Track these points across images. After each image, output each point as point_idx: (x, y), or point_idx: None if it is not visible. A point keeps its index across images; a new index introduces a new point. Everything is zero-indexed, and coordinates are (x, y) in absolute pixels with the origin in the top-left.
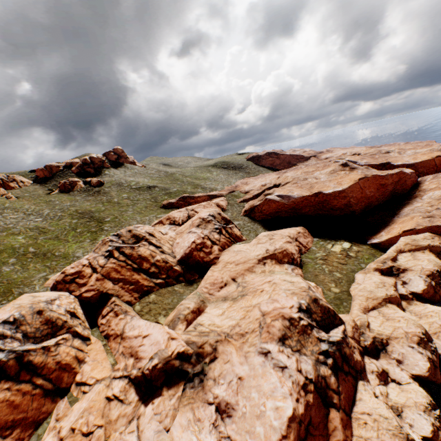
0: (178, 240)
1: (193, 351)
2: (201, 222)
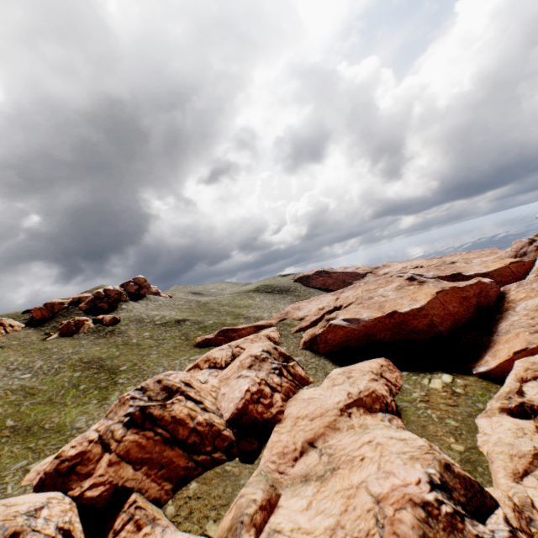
0: (223, 389)
1: None
2: (253, 361)
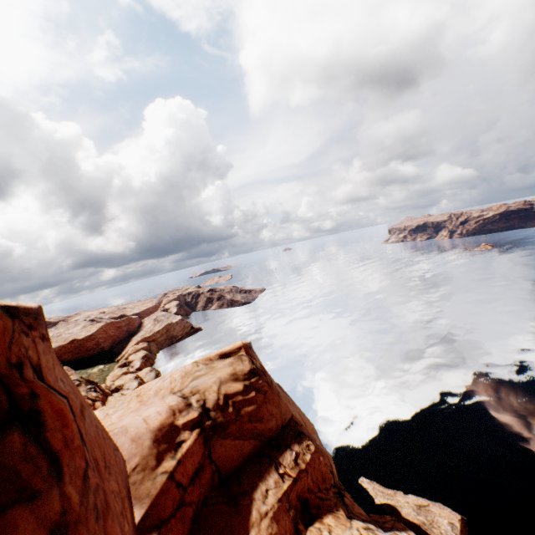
0: None
1: None
2: None
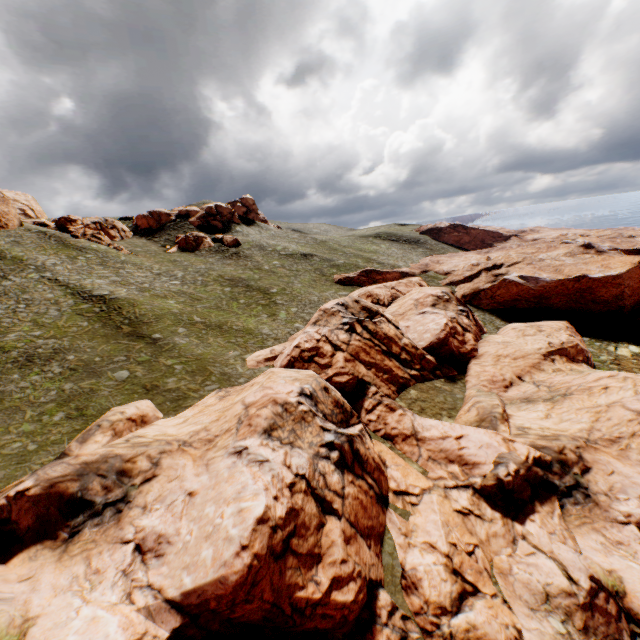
0: (403, 323)
1: (550, 458)
2: (436, 300)
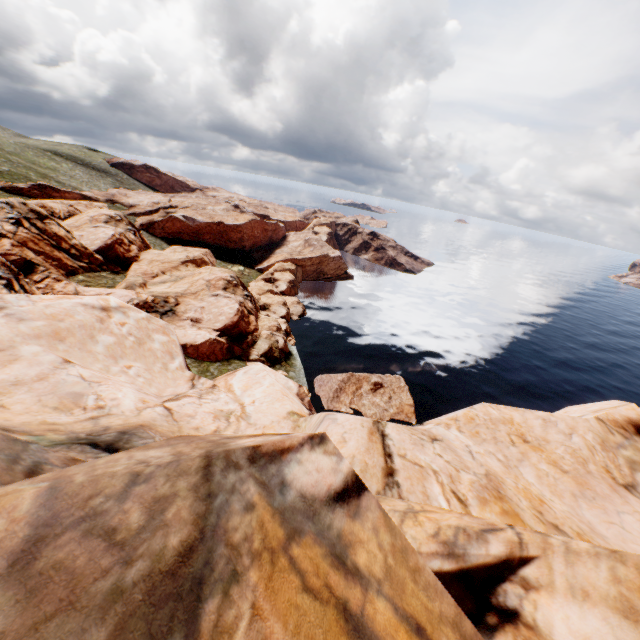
0: (78, 233)
1: (161, 300)
2: (110, 219)
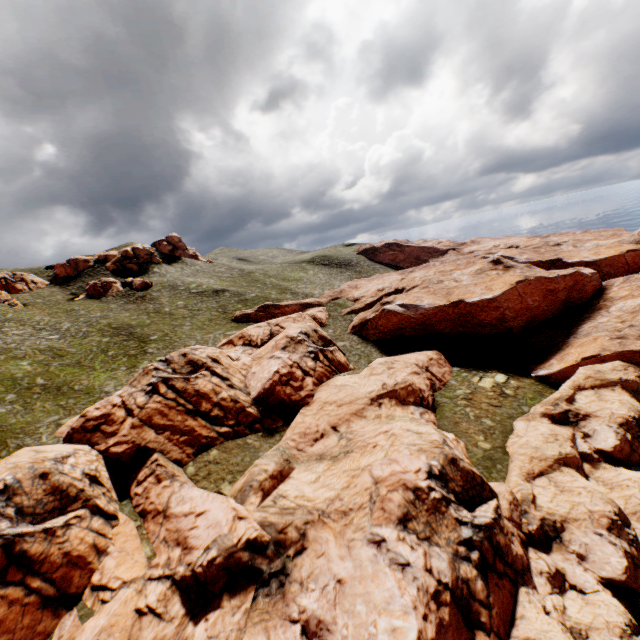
0: (254, 368)
1: (270, 538)
2: (289, 342)
